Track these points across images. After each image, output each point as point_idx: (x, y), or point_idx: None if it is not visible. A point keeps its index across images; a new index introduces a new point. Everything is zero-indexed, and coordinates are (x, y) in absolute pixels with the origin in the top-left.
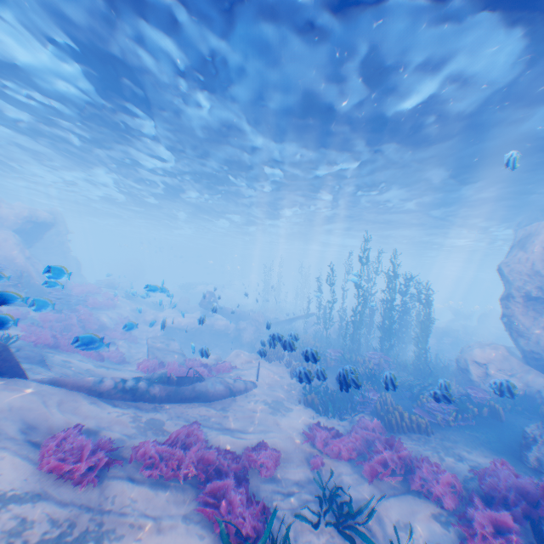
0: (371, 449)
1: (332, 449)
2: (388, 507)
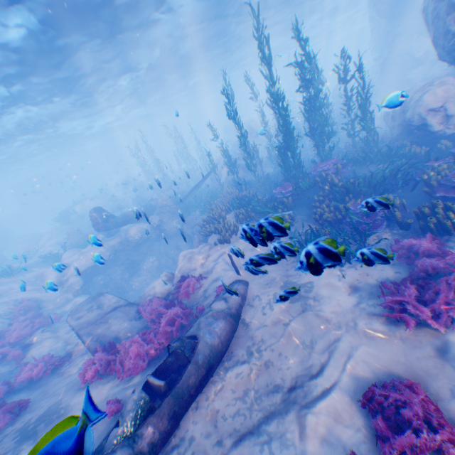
0: None
1: (454, 316)
2: None
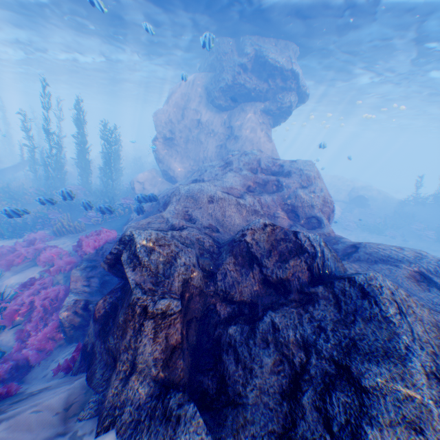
0: (14, 250)
1: None
2: (13, 278)
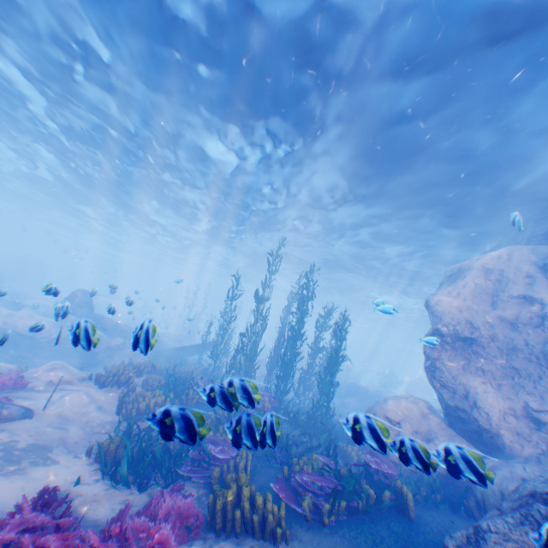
0: None
1: None
2: None
